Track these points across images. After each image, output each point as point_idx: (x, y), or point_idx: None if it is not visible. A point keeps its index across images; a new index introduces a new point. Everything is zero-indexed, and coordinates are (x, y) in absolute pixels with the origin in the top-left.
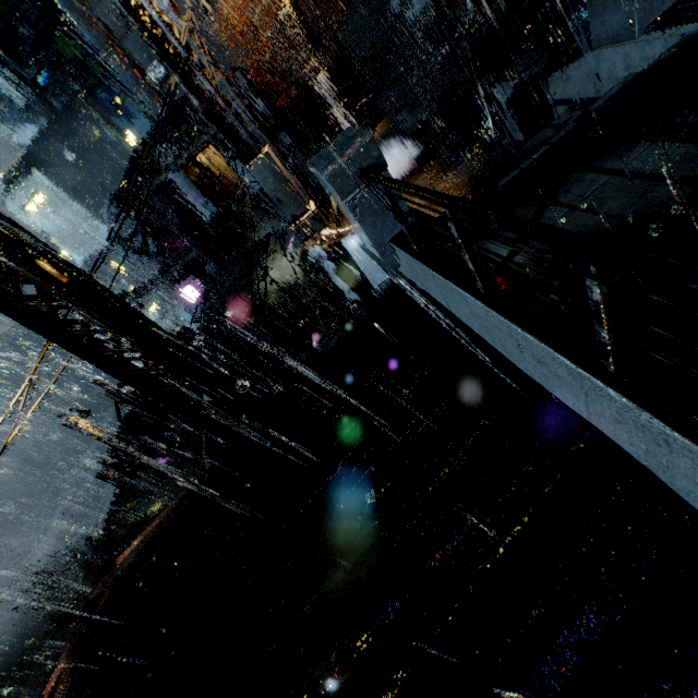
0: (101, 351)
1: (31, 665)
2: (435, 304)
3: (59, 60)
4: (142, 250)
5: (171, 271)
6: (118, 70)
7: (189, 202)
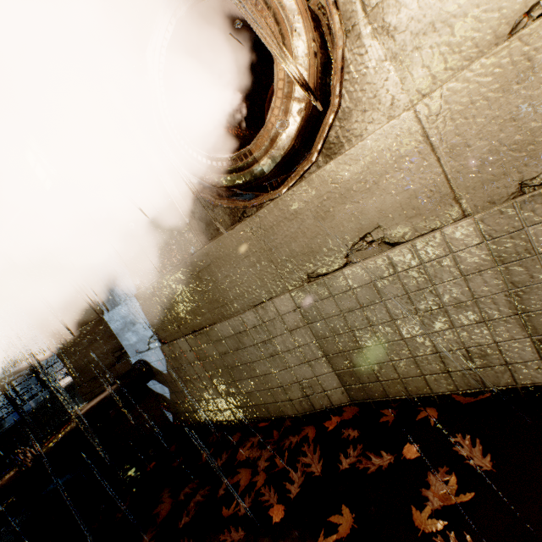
0: None
1: None
2: None
3: None
4: None
5: None
6: None
7: None
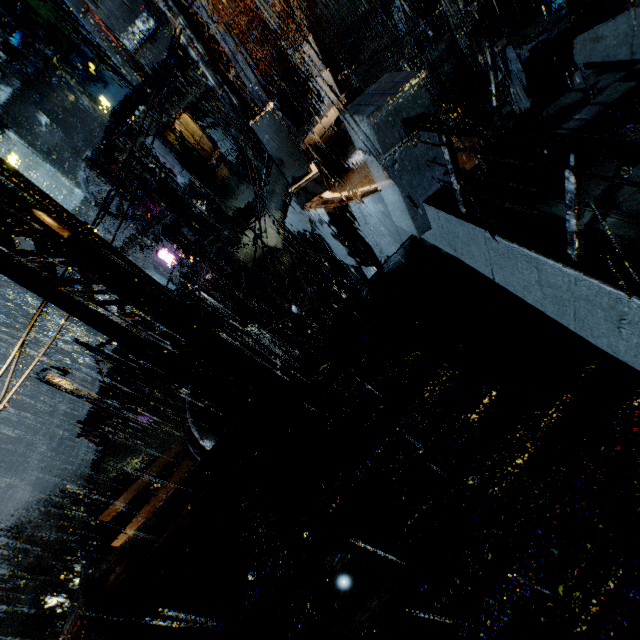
0: (105, 314)
1: (7, 605)
2: (471, 271)
3: (32, 22)
4: (117, 213)
5: (148, 233)
6: (93, 33)
7: (164, 167)
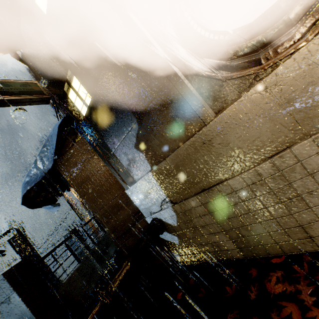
0: None
1: None
2: None
3: None
4: None
5: None
6: None
7: None
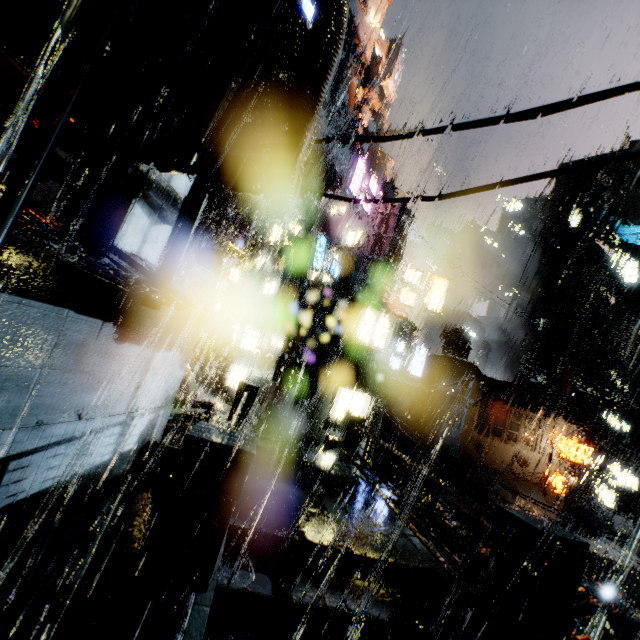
0: None
1: None
2: None
3: None
4: None
5: None
6: None
7: None
